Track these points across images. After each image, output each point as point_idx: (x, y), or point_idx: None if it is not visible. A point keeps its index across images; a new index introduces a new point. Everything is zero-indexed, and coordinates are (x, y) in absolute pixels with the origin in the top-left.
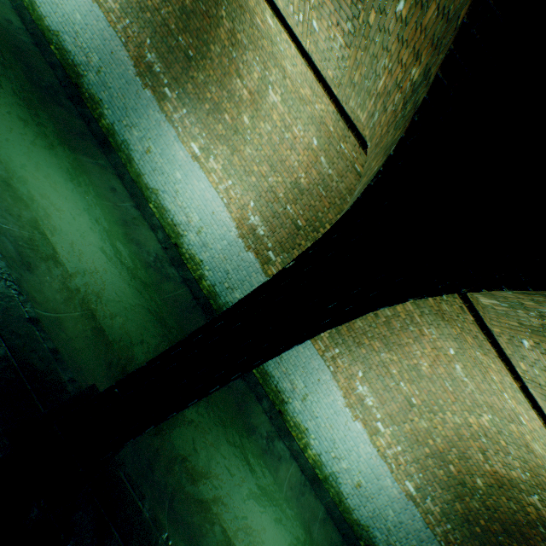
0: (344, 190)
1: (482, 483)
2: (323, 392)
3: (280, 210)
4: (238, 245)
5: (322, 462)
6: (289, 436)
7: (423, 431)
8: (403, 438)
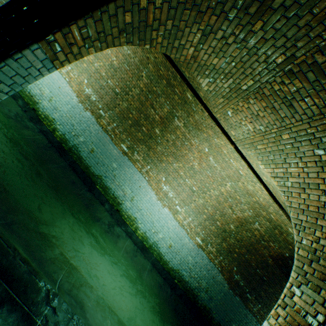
0: (138, 62)
1: (233, 227)
2: (143, 194)
3: (104, 84)
4: (79, 107)
5: (147, 237)
6: (125, 224)
7: (201, 205)
8: (192, 212)
